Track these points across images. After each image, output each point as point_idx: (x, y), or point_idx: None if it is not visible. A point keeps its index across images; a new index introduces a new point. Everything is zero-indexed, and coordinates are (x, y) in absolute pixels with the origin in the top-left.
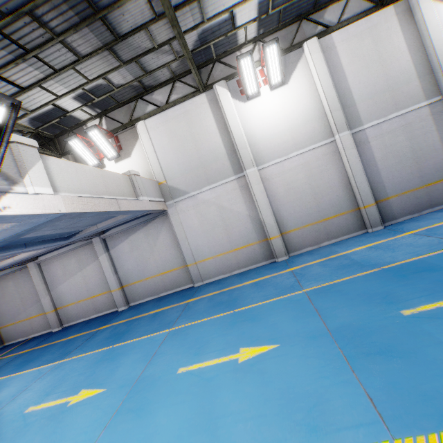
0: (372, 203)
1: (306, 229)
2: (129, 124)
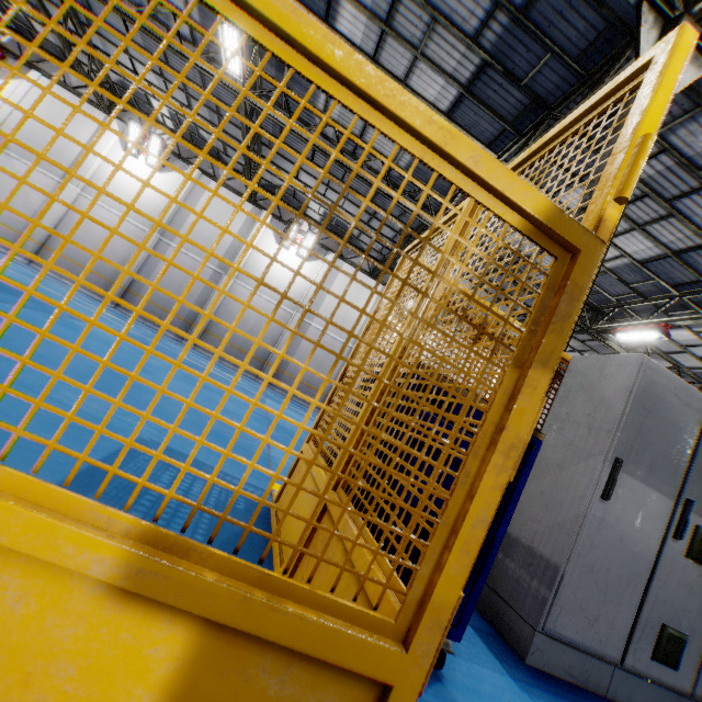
0: (122, 285)
1: (66, 261)
2: (28, 63)
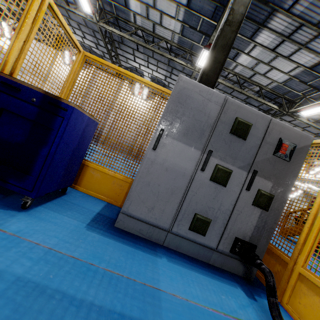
0: None
1: None
2: None
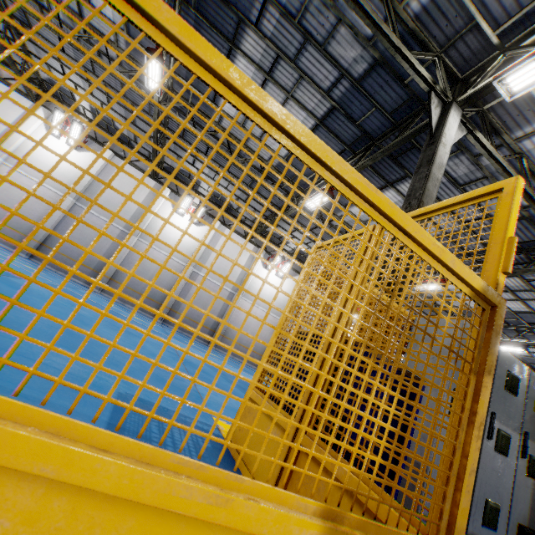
0: (38, 240)
1: None
2: None
